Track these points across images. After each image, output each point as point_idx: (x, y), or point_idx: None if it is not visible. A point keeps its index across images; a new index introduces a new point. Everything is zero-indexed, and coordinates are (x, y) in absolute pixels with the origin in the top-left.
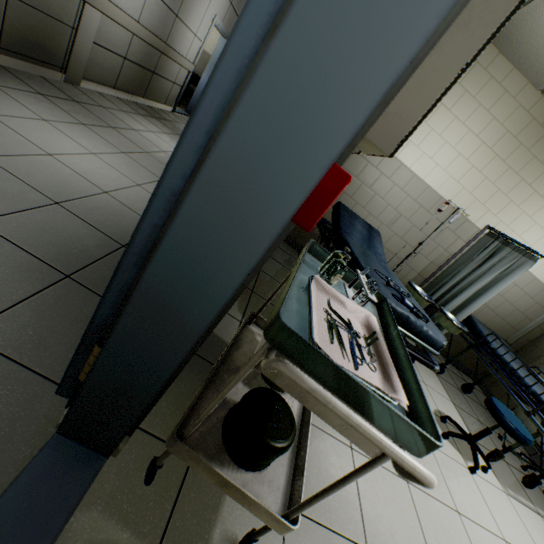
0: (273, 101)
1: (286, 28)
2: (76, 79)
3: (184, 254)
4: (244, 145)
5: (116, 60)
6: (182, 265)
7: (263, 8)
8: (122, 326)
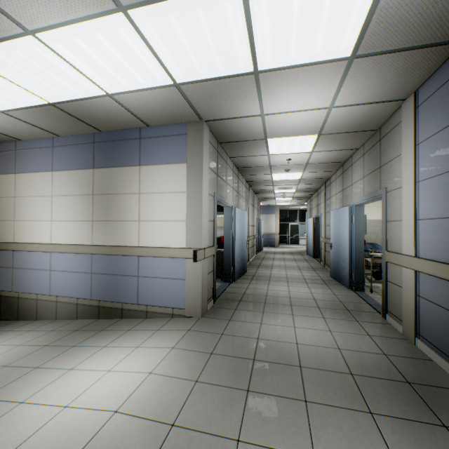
0: (356, 239)
1: (355, 235)
2: (249, 261)
3: (357, 254)
4: (356, 243)
5: (250, 249)
6: (357, 255)
7: (350, 234)
8: (355, 266)
